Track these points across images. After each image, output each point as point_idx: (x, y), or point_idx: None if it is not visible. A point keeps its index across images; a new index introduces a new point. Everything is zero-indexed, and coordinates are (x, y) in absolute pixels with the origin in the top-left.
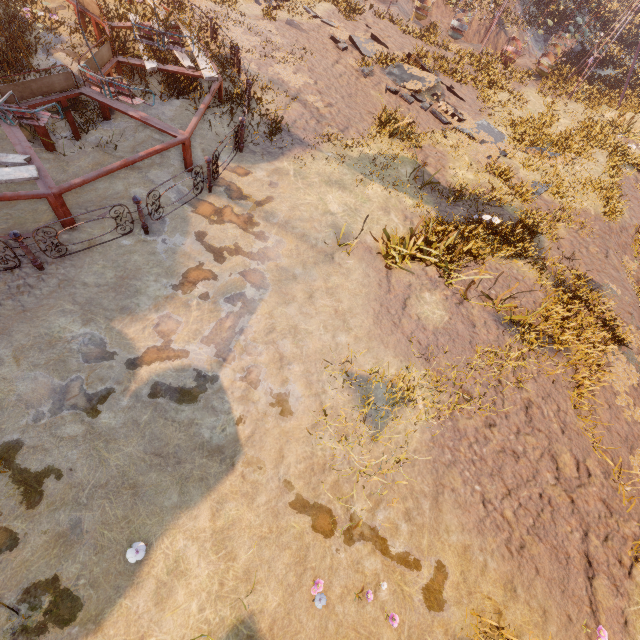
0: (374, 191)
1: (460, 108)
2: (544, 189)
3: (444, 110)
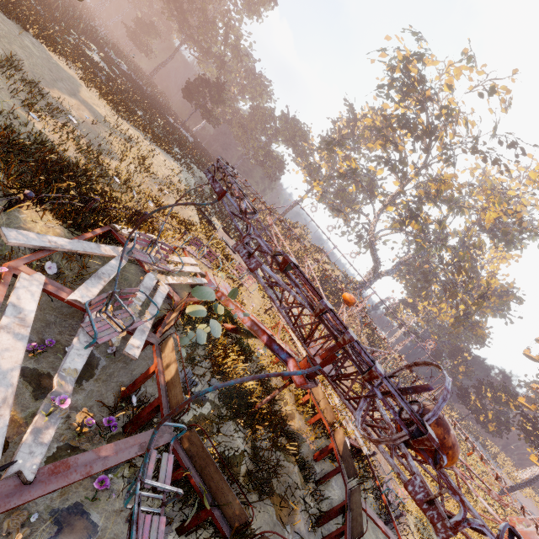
0: None
1: None
2: None
3: None
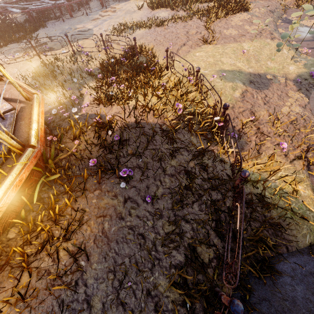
0: None
1: None
2: None
3: None
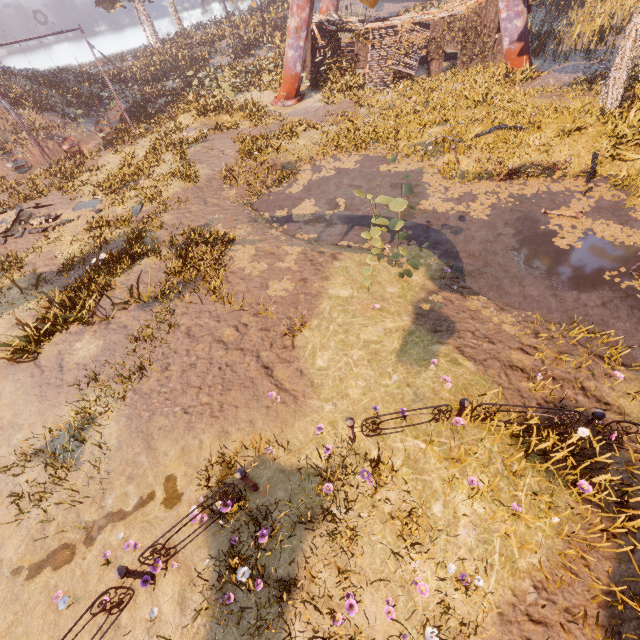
0: None
1: (53, 211)
2: (140, 206)
3: (38, 224)
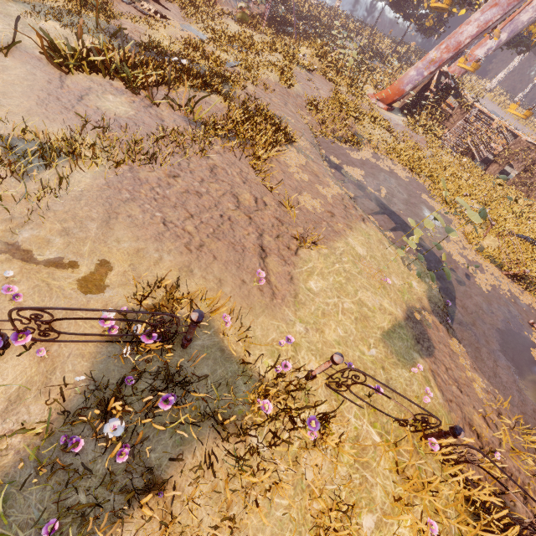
0: (51, 26)
1: (165, 13)
2: (236, 64)
3: (147, 8)
